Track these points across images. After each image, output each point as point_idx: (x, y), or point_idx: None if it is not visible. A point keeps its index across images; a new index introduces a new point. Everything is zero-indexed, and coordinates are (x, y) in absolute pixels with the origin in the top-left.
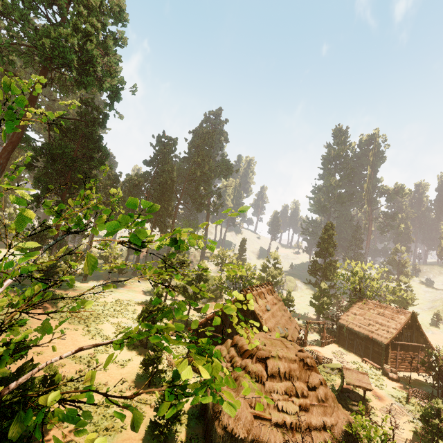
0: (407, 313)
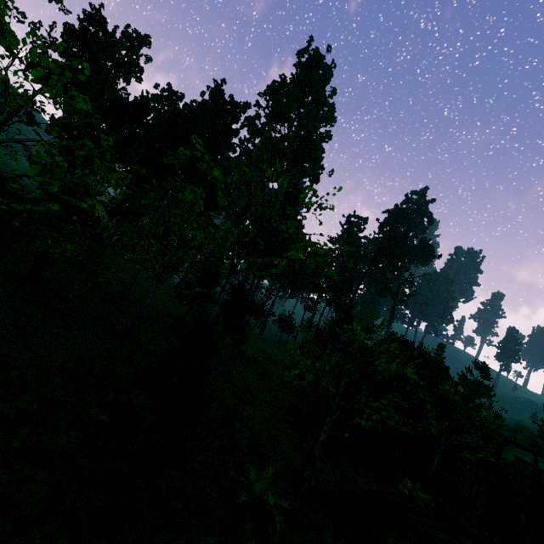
0: None
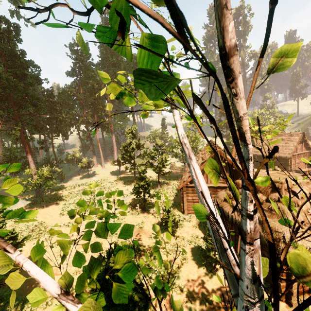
0: (299, 134)
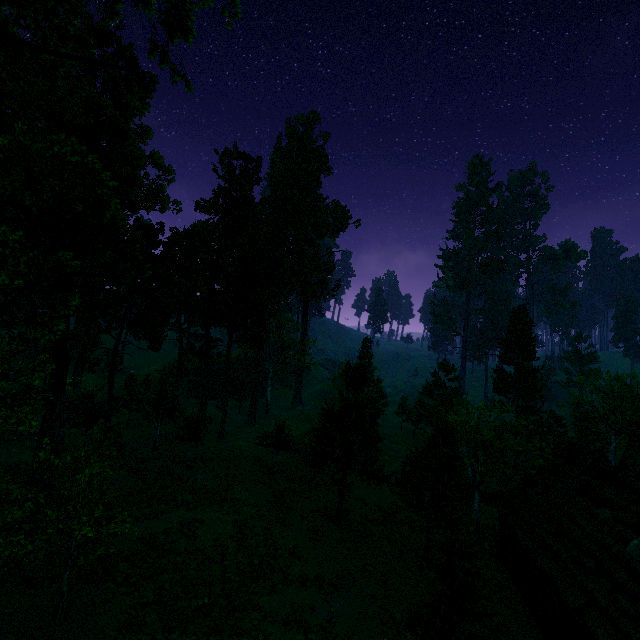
0: None
